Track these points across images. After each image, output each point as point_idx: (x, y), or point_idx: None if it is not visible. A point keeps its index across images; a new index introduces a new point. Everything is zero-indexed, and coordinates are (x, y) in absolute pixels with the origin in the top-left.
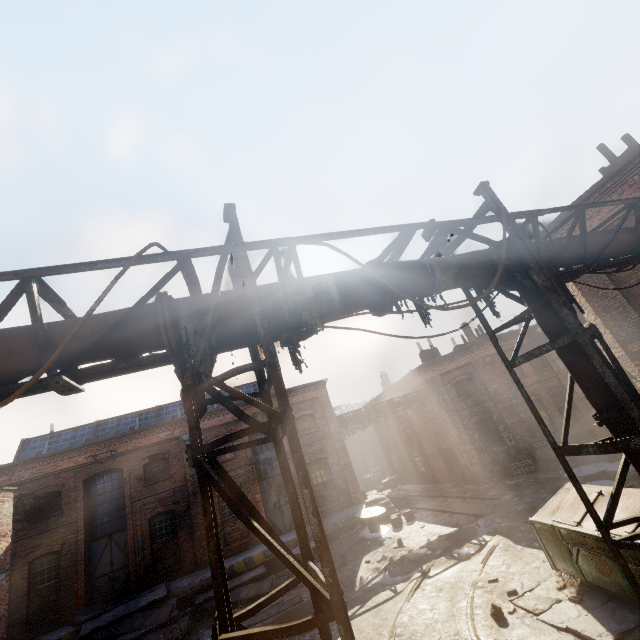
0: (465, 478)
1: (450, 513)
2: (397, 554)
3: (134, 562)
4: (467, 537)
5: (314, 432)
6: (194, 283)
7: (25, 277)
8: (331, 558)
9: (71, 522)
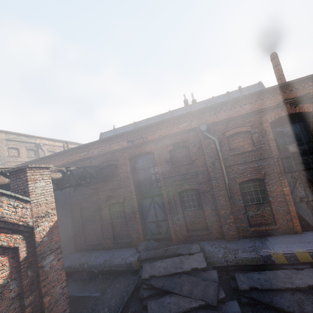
0: None
1: None
2: None
3: (171, 221)
4: None
5: None
6: None
7: None
8: None
9: (126, 186)
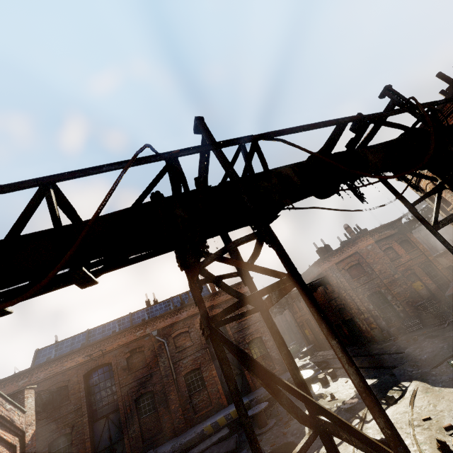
0: (367, 340)
1: (365, 368)
2: (333, 406)
3: (127, 435)
4: (388, 385)
5: (249, 318)
6: (183, 178)
7: (44, 183)
8: (382, 407)
9: (77, 409)
